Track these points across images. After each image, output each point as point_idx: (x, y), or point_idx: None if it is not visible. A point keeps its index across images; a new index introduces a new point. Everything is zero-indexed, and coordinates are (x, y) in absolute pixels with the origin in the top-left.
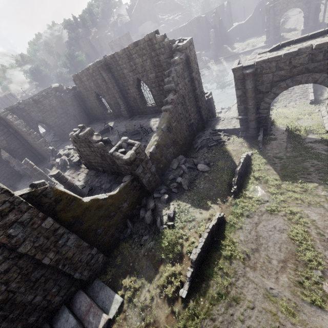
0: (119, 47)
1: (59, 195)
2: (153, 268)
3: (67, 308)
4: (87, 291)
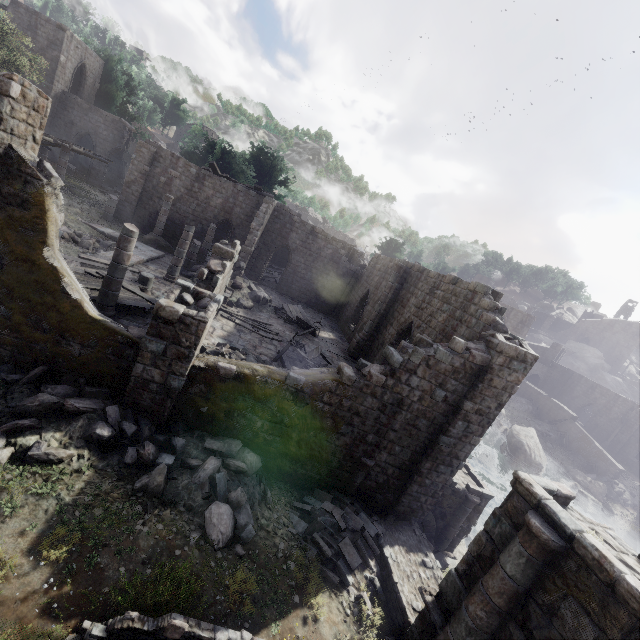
0: None
1: (36, 203)
2: None
3: None
4: None
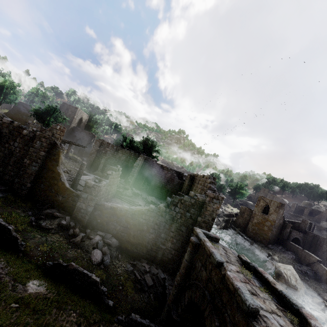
0: (265, 204)
1: (58, 154)
2: (0, 212)
3: (0, 183)
4: (6, 191)
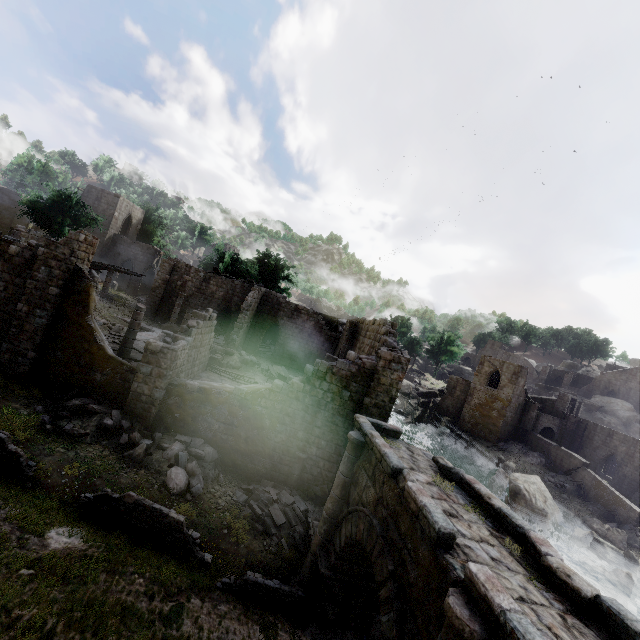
0: (492, 370)
1: (85, 291)
2: None
3: None
4: None
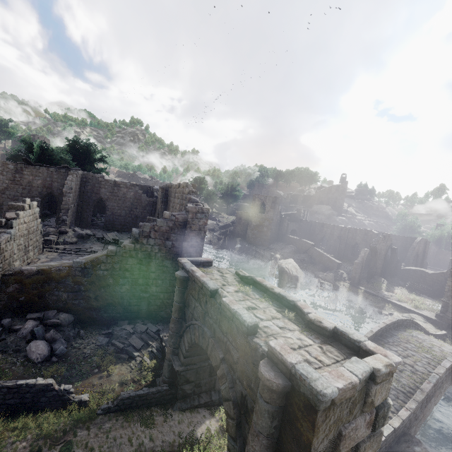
0: (261, 203)
1: None
2: None
3: None
4: None
